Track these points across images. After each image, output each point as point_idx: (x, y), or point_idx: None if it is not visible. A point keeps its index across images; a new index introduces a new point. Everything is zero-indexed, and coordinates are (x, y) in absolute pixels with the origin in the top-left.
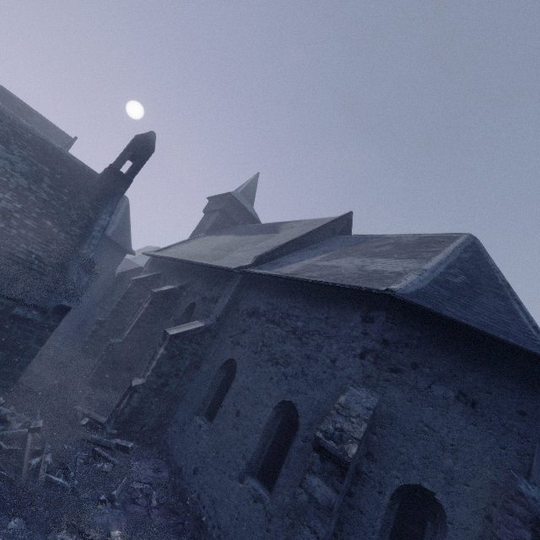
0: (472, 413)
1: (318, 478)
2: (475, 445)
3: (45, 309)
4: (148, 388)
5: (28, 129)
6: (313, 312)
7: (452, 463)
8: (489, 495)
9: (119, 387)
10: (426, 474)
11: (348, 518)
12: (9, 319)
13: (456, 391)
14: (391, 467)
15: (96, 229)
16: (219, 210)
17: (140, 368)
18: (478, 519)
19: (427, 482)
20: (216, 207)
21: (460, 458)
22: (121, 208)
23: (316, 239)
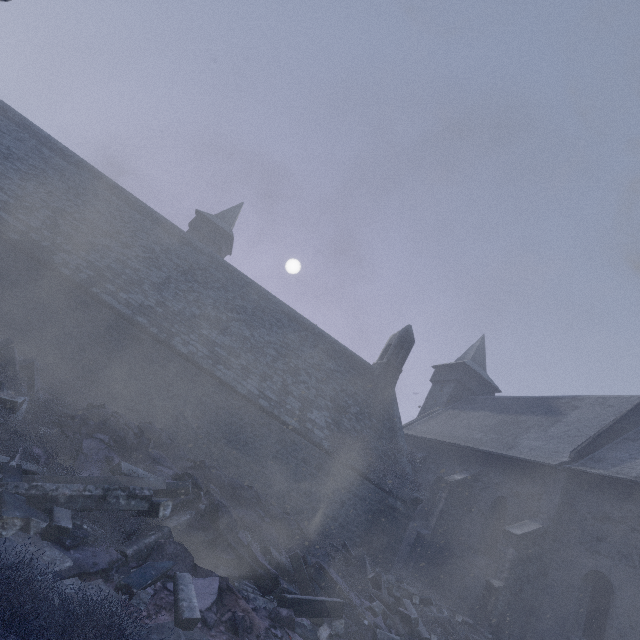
0: None
1: None
2: None
3: (404, 500)
4: (508, 592)
5: (335, 342)
6: None
7: None
8: None
9: (432, 585)
10: None
11: None
12: (387, 508)
13: None
14: None
15: (397, 420)
16: (454, 380)
17: (453, 565)
18: None
19: None
20: (448, 376)
21: None
22: None
23: (627, 426)
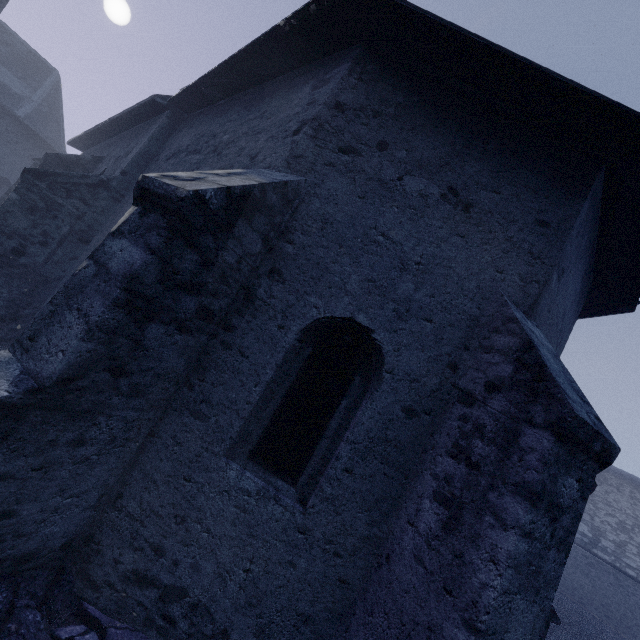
0: (462, 219)
1: (125, 240)
2: (456, 266)
3: None
4: None
5: None
6: (248, 115)
7: (413, 290)
8: (462, 336)
9: None
10: (365, 304)
11: (217, 362)
12: None
13: (444, 188)
14: (309, 291)
15: None
16: None
17: None
18: (436, 368)
19: (364, 314)
20: None
21: (427, 283)
22: (45, 84)
23: None
